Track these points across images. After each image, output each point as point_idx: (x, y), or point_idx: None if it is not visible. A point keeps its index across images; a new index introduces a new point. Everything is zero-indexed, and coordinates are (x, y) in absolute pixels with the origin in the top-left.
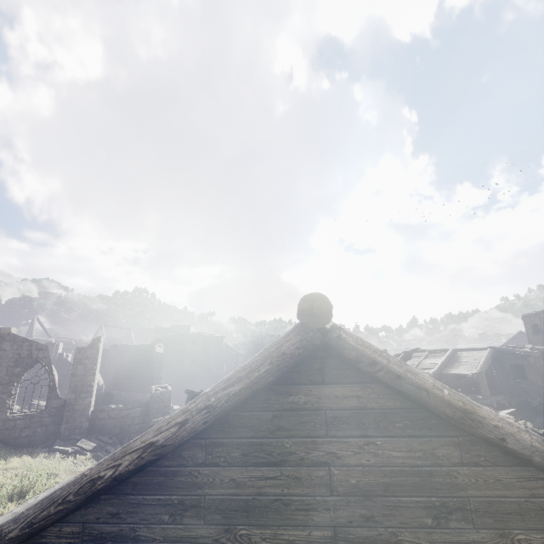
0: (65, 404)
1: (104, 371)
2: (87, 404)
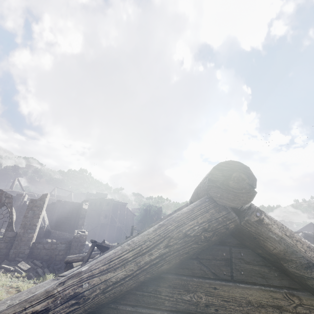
0: (16, 235)
1: (51, 215)
2: (31, 237)
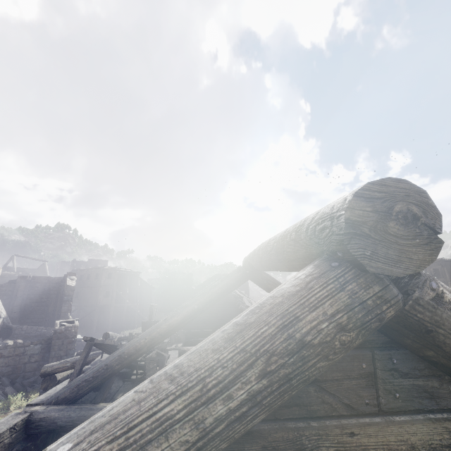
0: None
1: (10, 301)
2: None
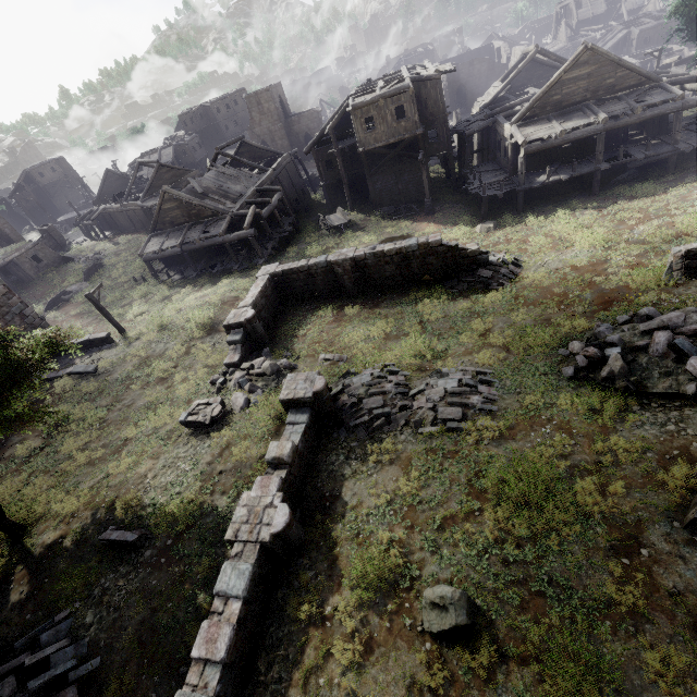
0: None
1: None
2: None
